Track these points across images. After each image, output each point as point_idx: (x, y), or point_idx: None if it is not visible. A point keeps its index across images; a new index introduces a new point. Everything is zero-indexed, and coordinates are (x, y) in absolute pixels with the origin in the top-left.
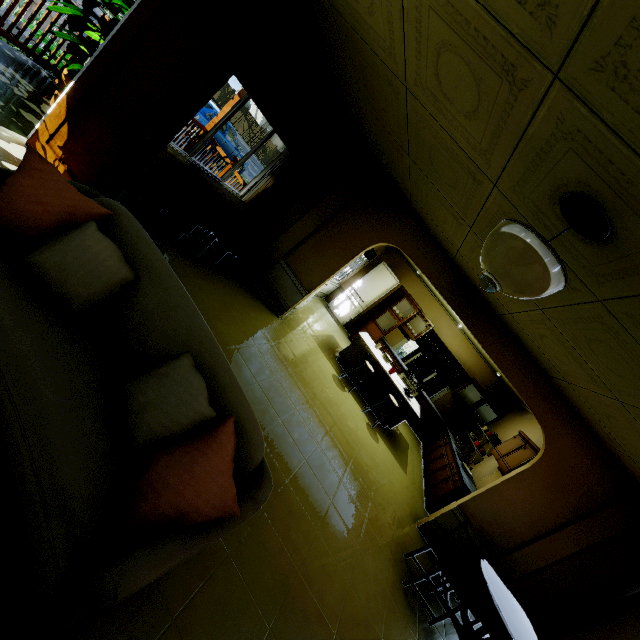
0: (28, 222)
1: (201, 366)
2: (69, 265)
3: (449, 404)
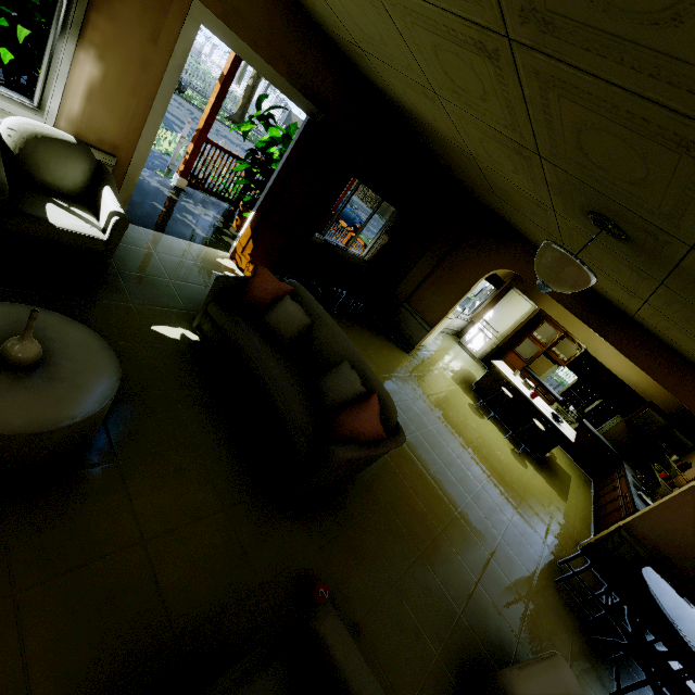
0: (260, 301)
1: (354, 367)
2: (281, 320)
3: (624, 435)
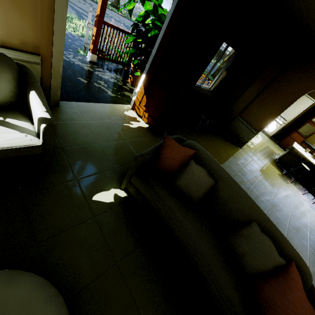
0: (171, 168)
1: (262, 228)
2: (190, 184)
3: None
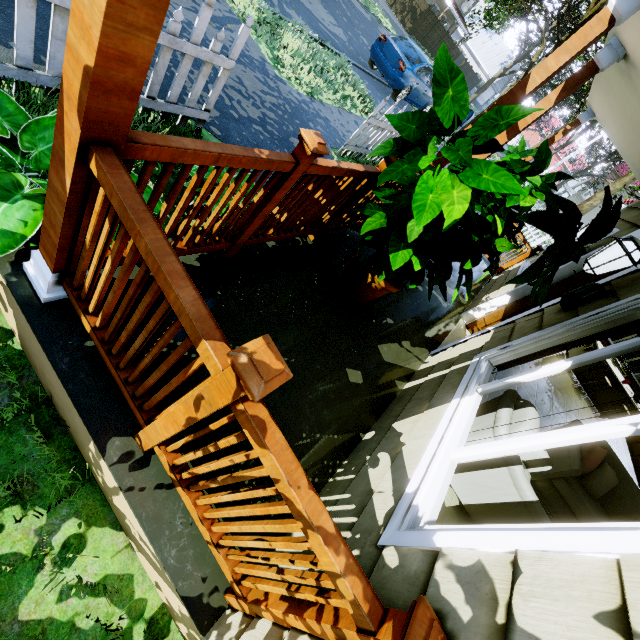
0: (588, 470)
1: None
2: (601, 485)
3: None
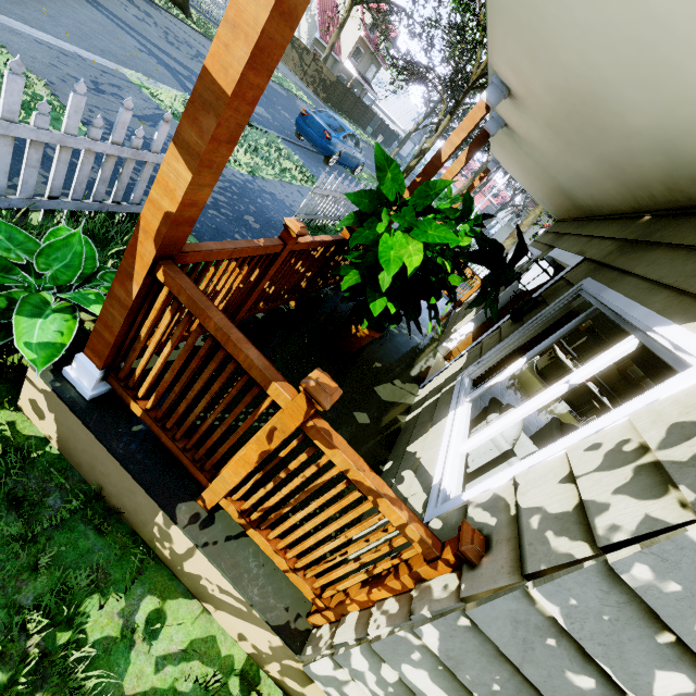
0: None
1: None
2: None
3: (614, 377)
